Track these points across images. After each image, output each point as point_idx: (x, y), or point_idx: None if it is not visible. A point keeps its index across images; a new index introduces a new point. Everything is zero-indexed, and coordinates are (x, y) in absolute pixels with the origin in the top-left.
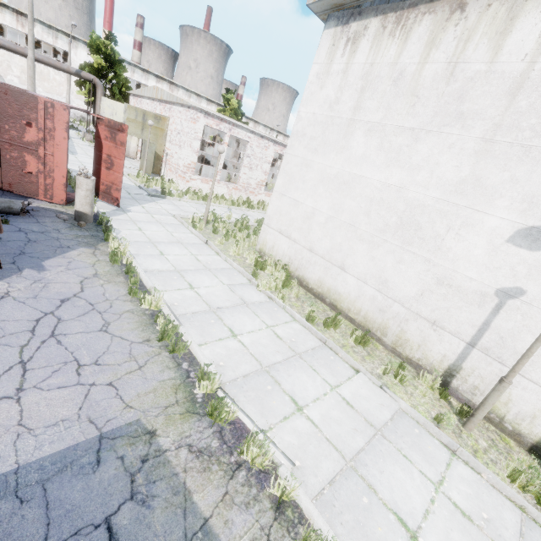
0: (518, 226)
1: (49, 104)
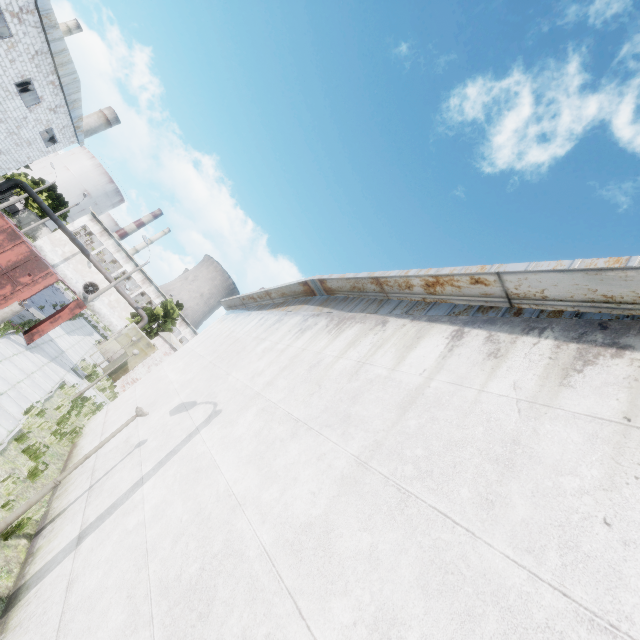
0: (180, 402)
1: (52, 274)
